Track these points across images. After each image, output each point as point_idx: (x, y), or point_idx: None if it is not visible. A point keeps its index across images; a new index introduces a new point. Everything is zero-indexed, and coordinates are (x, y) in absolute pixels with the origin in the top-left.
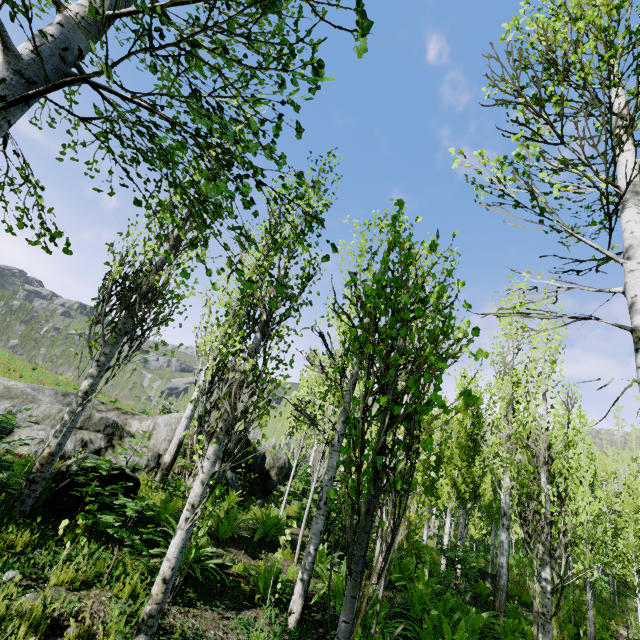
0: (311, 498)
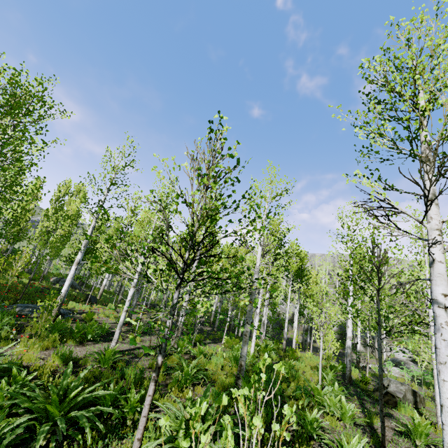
0: None
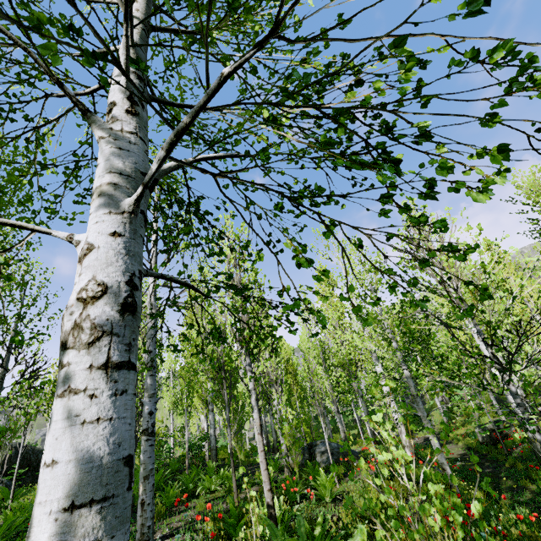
0: (19, 462)
